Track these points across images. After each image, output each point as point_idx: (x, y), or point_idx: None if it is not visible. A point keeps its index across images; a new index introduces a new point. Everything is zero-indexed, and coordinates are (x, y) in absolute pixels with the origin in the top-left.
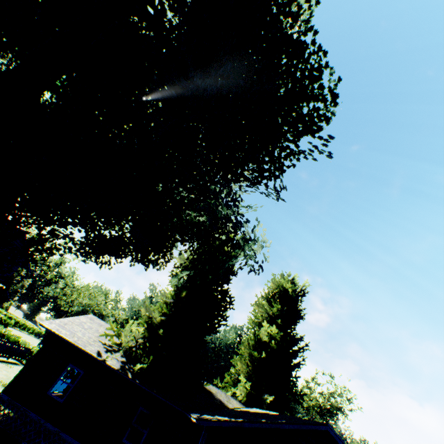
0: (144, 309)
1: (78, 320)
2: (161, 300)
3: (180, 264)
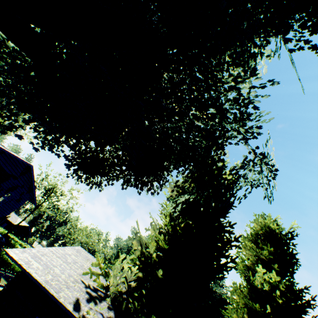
0: (135, 241)
1: (61, 251)
2: (152, 233)
3: (182, 183)
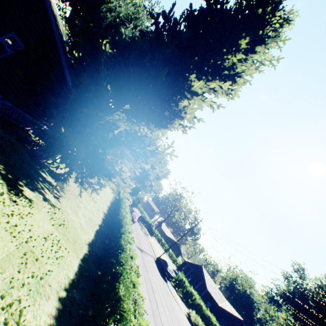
0: None
1: None
2: None
3: None
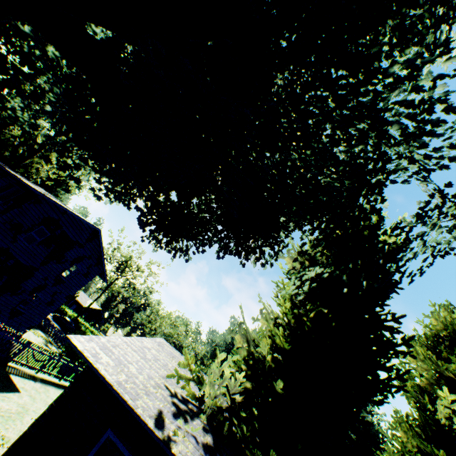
0: (239, 336)
1: (138, 342)
2: (262, 325)
3: (311, 248)
